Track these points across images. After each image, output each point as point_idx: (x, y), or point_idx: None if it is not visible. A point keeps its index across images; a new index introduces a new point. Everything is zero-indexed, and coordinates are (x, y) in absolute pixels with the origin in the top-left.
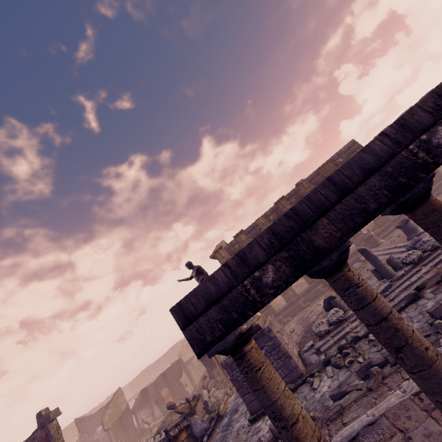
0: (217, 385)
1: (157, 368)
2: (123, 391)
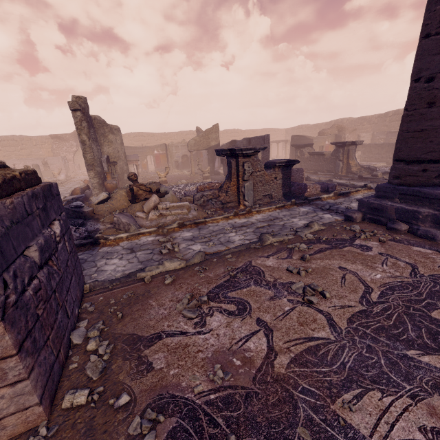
0: (212, 202)
1: (312, 132)
2: (278, 132)
